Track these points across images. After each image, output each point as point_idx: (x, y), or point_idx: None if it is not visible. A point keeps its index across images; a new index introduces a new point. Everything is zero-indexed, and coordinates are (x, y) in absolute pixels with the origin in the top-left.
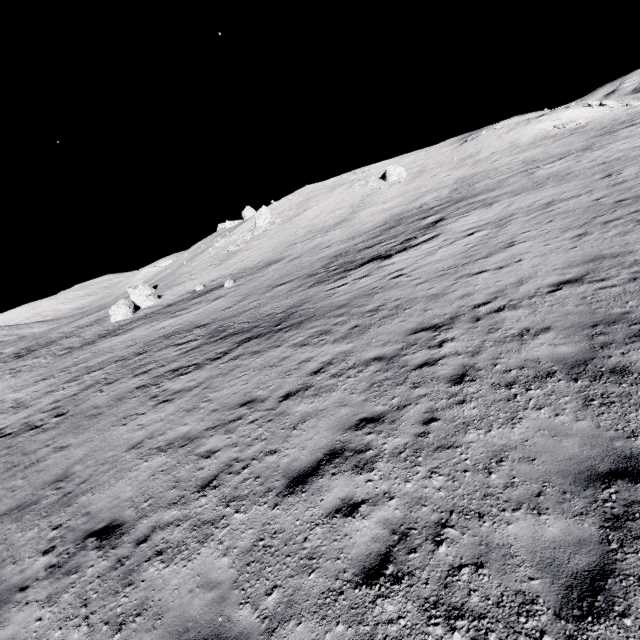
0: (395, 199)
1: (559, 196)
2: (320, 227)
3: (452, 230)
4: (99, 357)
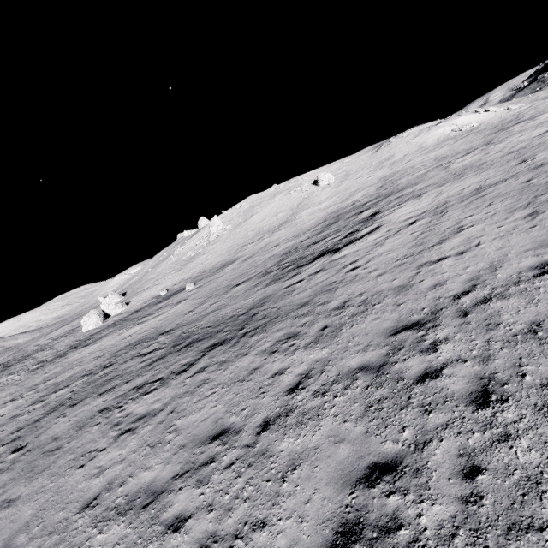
0: (329, 199)
1: (485, 182)
2: (266, 229)
3: (392, 221)
4: (67, 371)
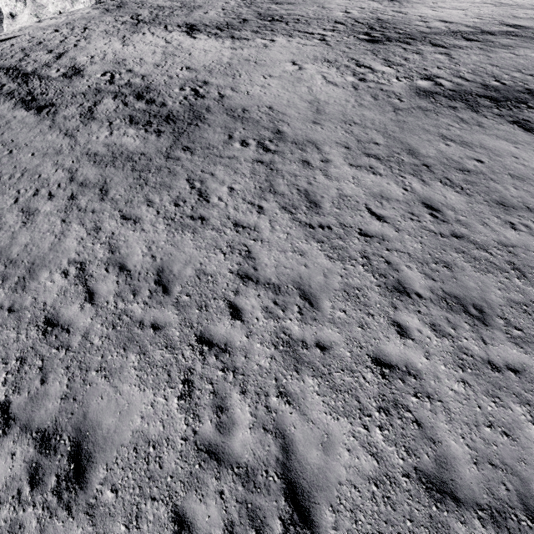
0: None
1: None
2: None
3: (502, 0)
4: None
